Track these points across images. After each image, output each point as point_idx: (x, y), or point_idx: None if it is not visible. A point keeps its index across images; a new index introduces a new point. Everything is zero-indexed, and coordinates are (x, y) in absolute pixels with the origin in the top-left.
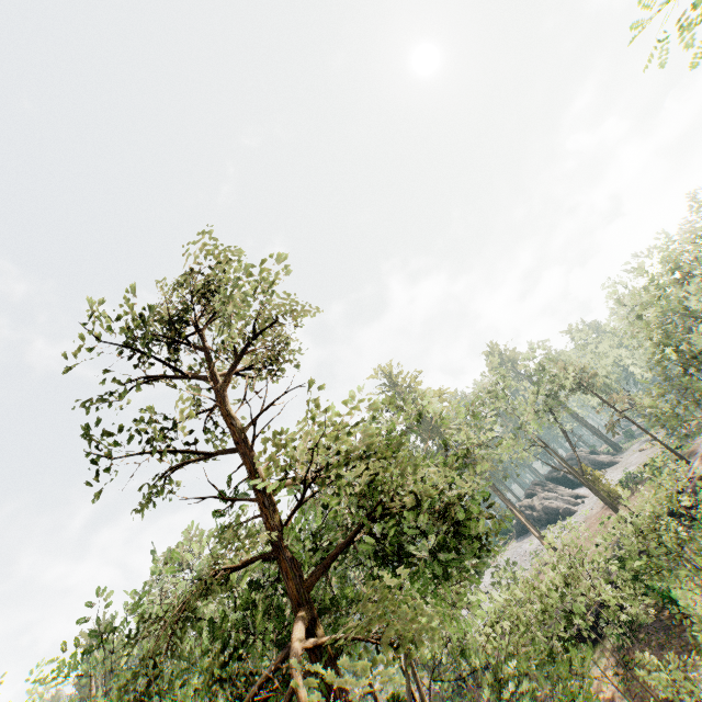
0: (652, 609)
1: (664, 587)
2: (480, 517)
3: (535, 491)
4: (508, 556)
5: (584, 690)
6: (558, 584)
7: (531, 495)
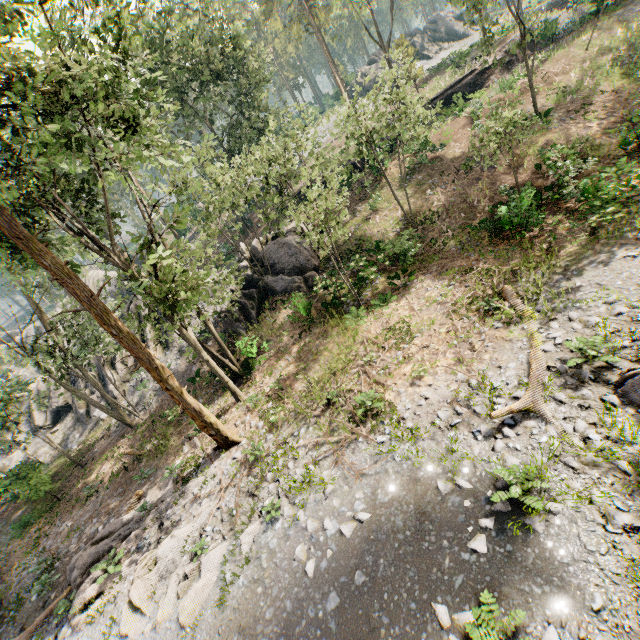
0: (371, 172)
1: (380, 159)
2: (111, 102)
3: (378, 59)
4: (331, 121)
5: (180, 220)
6: (269, 154)
7: (373, 62)
